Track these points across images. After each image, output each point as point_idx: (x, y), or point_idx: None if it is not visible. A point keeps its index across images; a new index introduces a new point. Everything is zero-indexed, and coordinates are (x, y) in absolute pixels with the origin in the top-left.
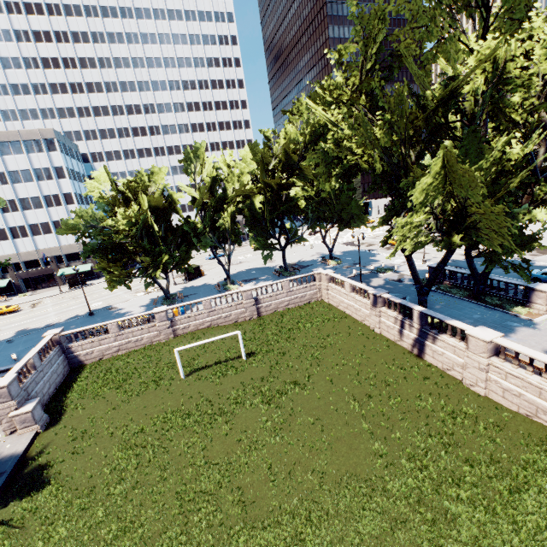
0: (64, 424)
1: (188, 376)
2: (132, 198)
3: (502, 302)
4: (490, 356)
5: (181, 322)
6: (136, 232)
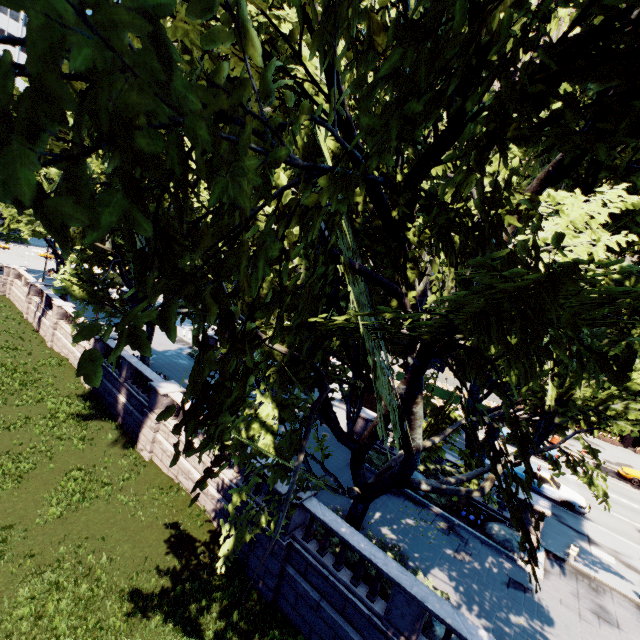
0: None
1: None
2: None
3: None
4: (61, 319)
5: None
6: None
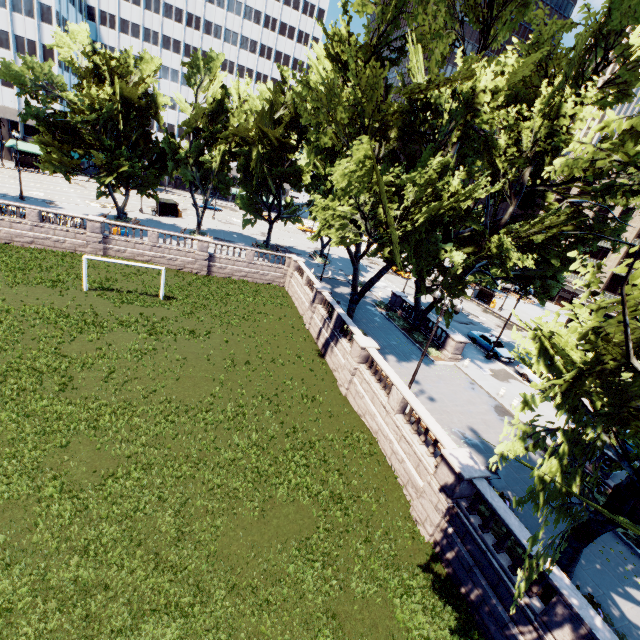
0: None
1: (92, 290)
2: (108, 79)
3: (426, 341)
4: (361, 363)
5: (117, 243)
6: (96, 120)
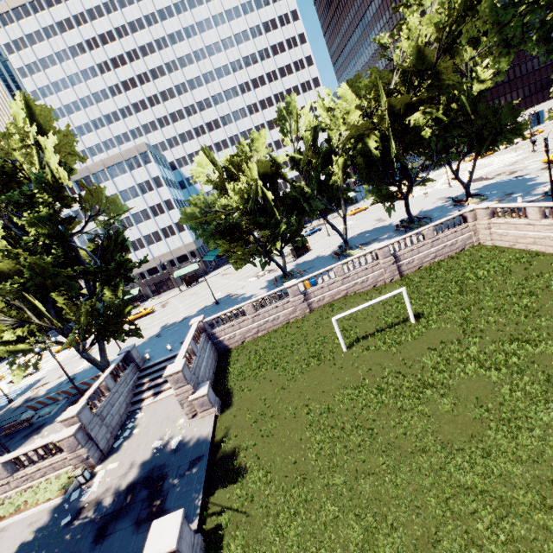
0: (237, 406)
1: (350, 348)
2: (237, 174)
3: None
4: None
5: (314, 295)
6: (250, 206)
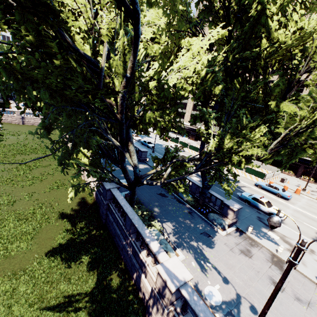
0: None
1: None
2: None
3: None
4: None
5: None
6: None
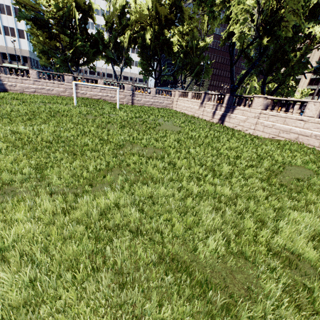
0: None
1: (79, 105)
2: None
3: None
4: (262, 109)
5: (81, 89)
6: (61, 16)
